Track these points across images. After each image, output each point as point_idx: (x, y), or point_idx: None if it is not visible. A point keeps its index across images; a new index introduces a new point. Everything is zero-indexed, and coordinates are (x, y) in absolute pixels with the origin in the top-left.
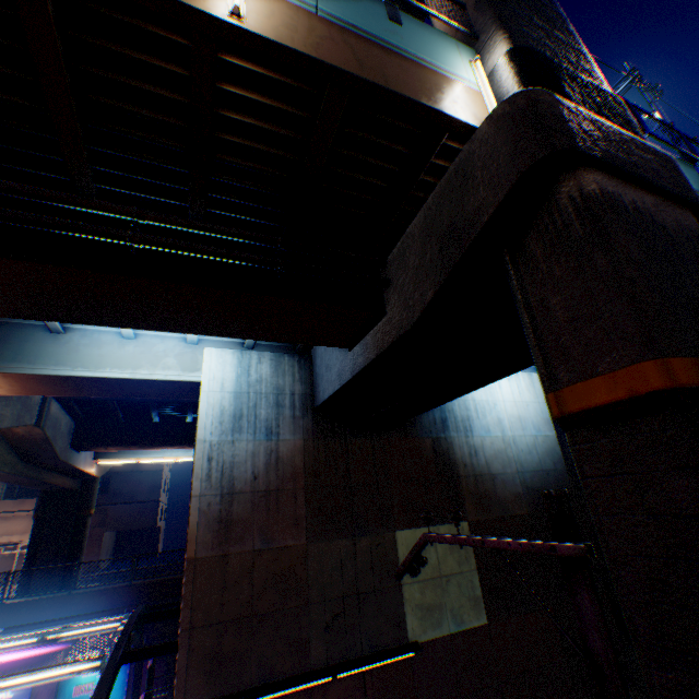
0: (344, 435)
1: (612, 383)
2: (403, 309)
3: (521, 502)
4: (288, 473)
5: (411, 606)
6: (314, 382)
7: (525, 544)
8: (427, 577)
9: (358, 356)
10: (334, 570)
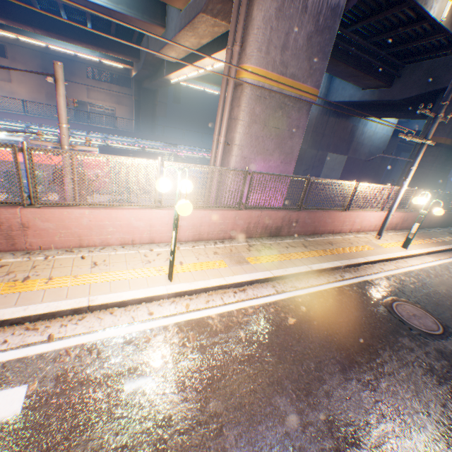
0: (328, 116)
1: (434, 139)
2: (399, 92)
3: (364, 156)
4: (309, 125)
5: (322, 174)
6: (328, 90)
7: (404, 160)
8: (329, 168)
9: (366, 95)
10: (310, 159)
